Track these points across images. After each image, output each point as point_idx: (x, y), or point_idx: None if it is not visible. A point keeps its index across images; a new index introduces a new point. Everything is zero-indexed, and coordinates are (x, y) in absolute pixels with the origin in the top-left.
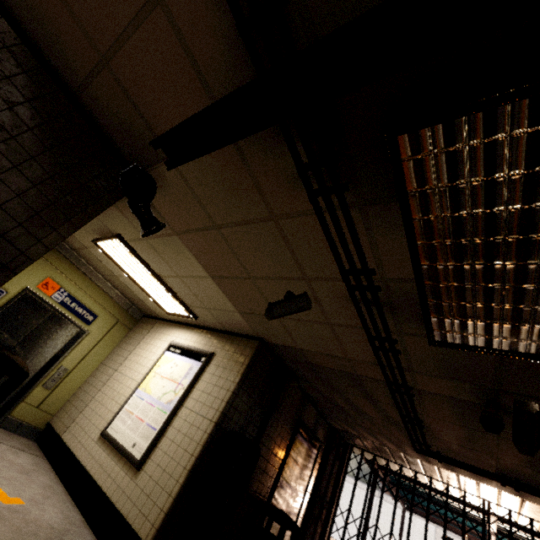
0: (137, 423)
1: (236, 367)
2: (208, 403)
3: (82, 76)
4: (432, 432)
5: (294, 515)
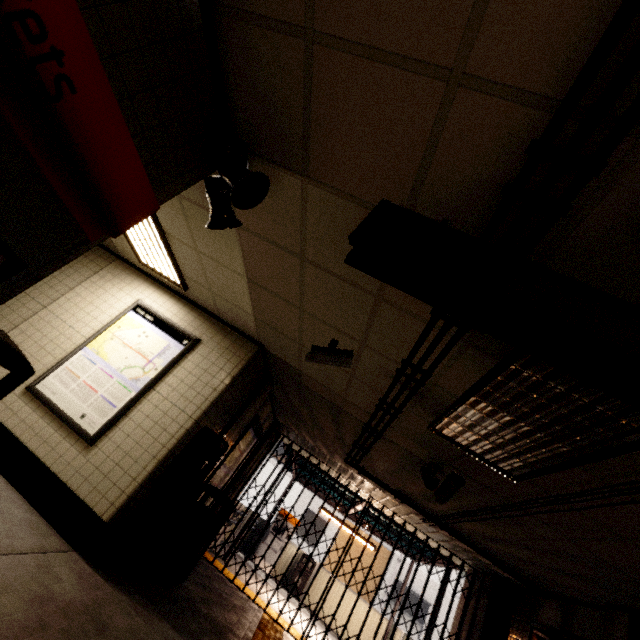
0: (87, 392)
1: (228, 367)
2: (189, 397)
3: (251, 6)
4: (370, 458)
5: (221, 487)
